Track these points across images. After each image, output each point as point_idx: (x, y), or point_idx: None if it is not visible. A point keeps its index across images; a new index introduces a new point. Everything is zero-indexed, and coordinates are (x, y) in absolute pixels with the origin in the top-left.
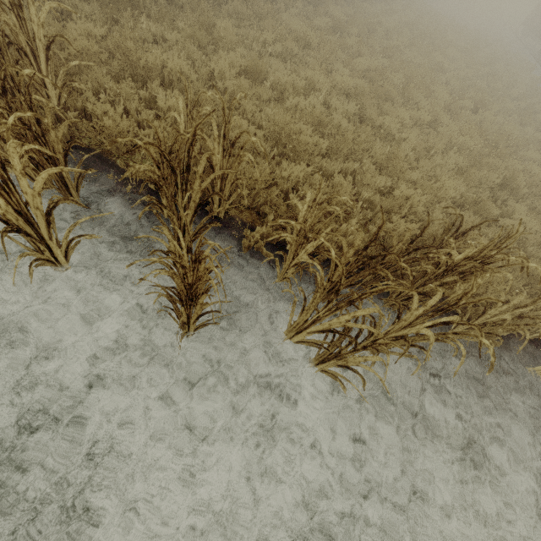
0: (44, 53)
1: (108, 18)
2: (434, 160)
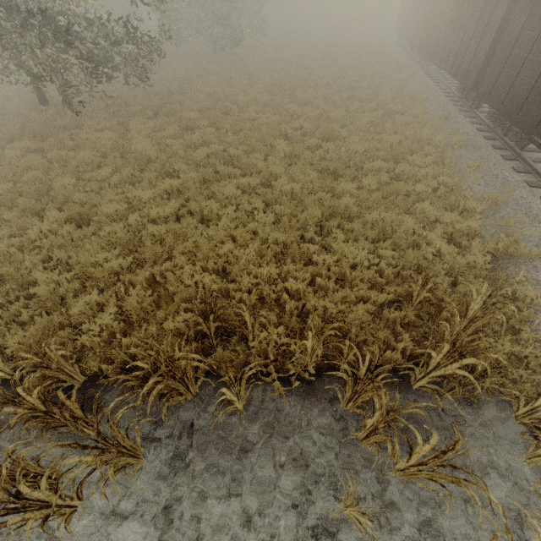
0: None
1: None
2: (258, 219)
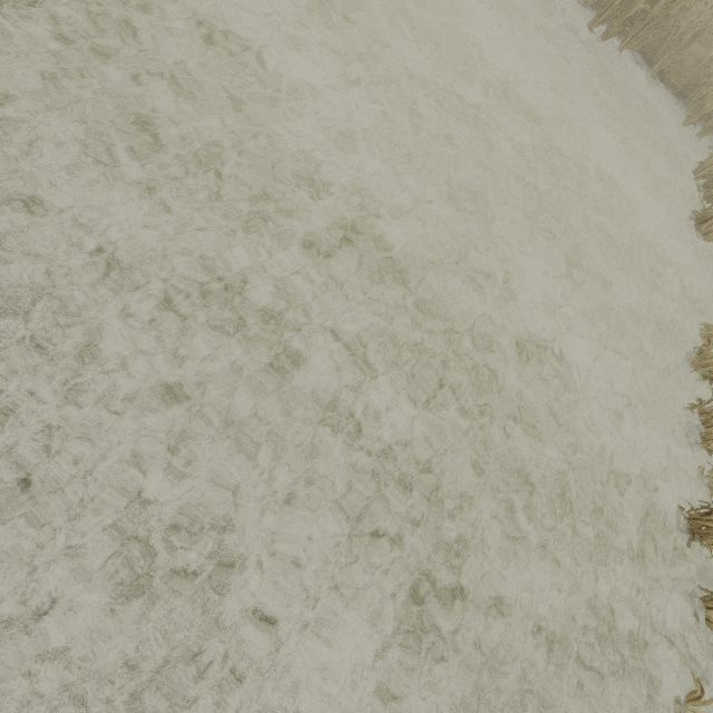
0: None
1: None
2: None
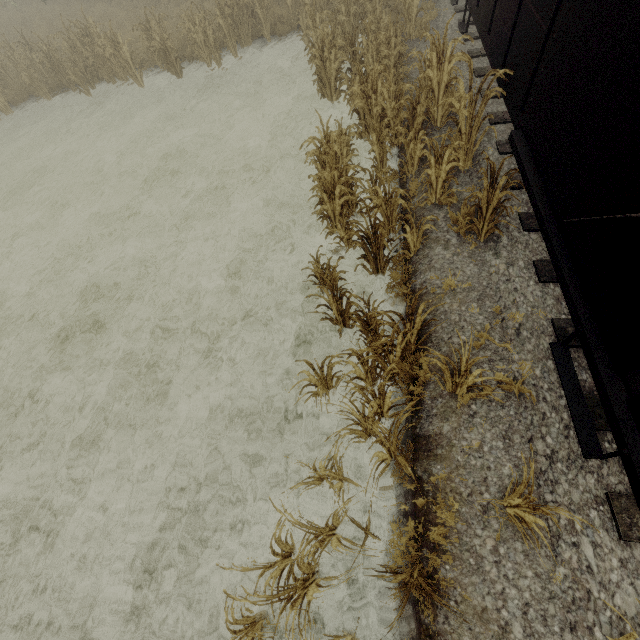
0: None
1: None
2: None
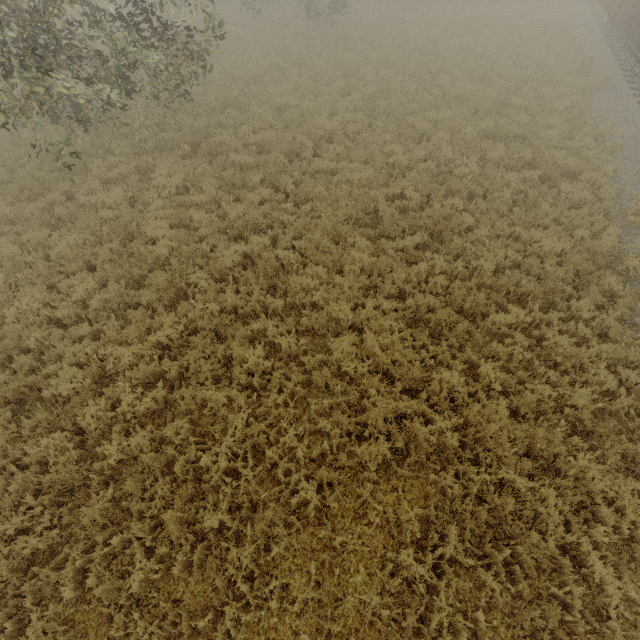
0: None
1: None
2: (285, 439)
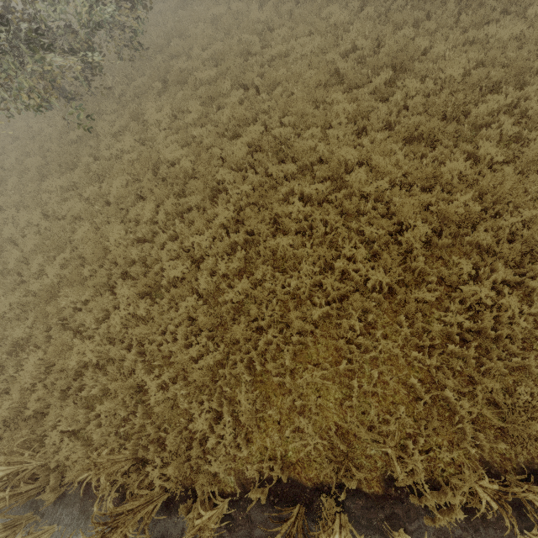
0: (9, 466)
1: (42, 323)
2: (345, 251)
